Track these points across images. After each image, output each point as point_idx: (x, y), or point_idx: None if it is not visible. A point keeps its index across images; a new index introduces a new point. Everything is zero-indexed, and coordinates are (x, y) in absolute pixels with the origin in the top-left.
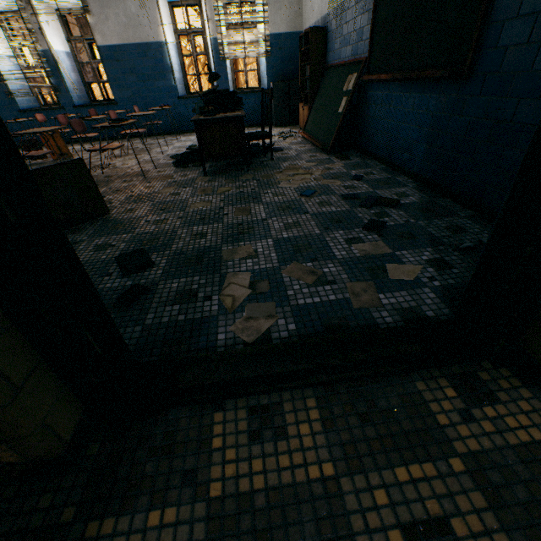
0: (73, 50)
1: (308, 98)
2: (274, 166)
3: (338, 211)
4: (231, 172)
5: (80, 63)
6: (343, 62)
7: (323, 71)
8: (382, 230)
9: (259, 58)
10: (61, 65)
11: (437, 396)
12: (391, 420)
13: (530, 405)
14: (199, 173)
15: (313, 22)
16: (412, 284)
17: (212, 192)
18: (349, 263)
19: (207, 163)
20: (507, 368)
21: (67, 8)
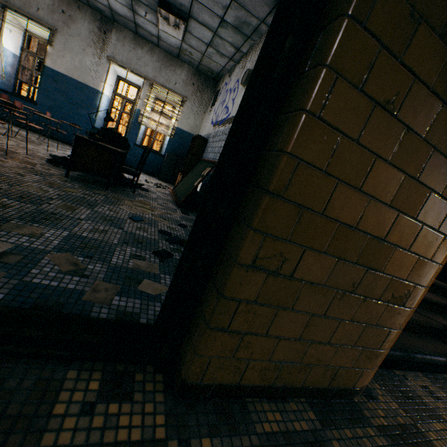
0: (21, 55)
1: (184, 171)
2: (131, 196)
3: (147, 237)
4: (91, 184)
5: (23, 66)
6: (208, 160)
7: (198, 160)
8: (167, 258)
9: (166, 136)
10: (2, 57)
11: (78, 387)
12: (3, 402)
13: (155, 408)
14: (63, 173)
15: (204, 134)
16: (152, 297)
17: (58, 187)
18: (117, 269)
19: (79, 172)
20: (165, 374)
21: (34, 33)
